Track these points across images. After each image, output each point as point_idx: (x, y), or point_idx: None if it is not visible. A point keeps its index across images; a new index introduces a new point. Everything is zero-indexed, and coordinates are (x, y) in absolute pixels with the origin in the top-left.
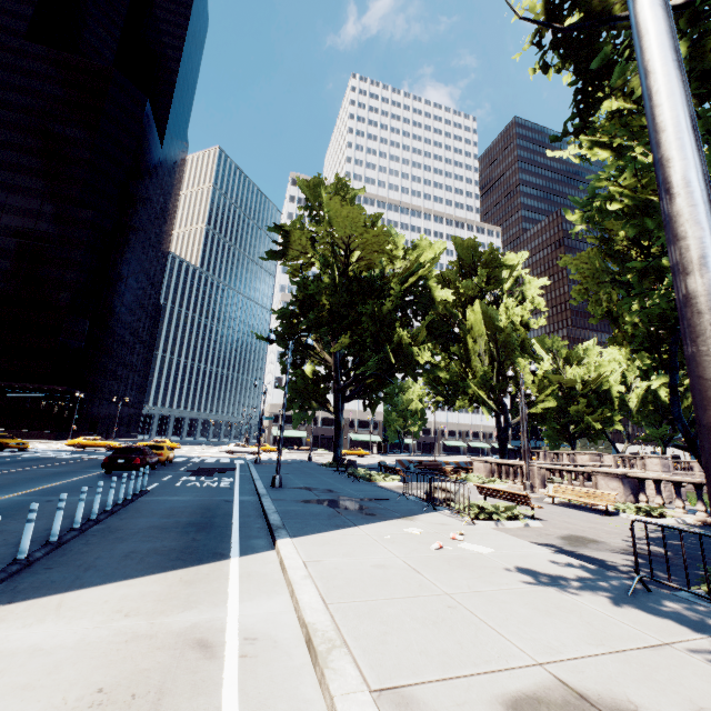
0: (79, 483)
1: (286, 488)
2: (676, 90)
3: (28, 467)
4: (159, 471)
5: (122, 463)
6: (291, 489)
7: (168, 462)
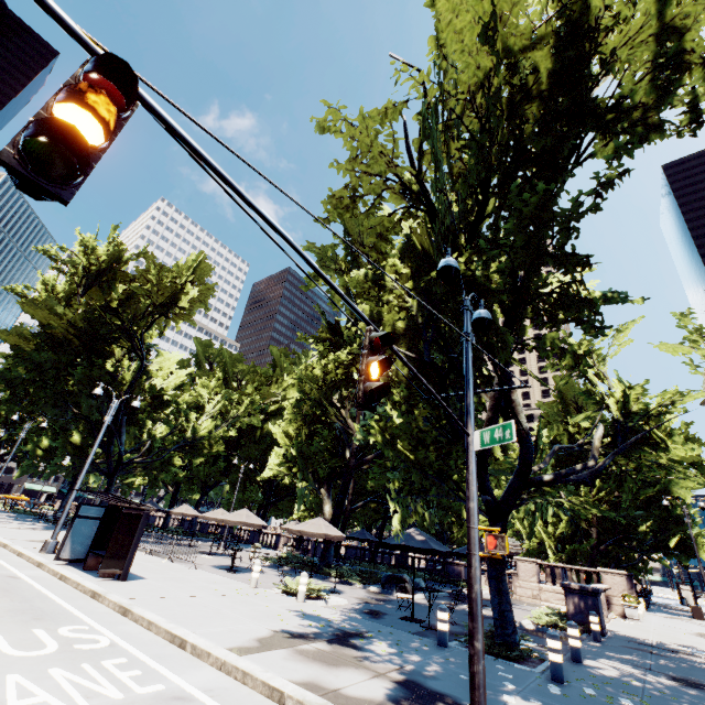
0: None
1: None
2: None
3: None
4: None
5: None
6: None
7: None
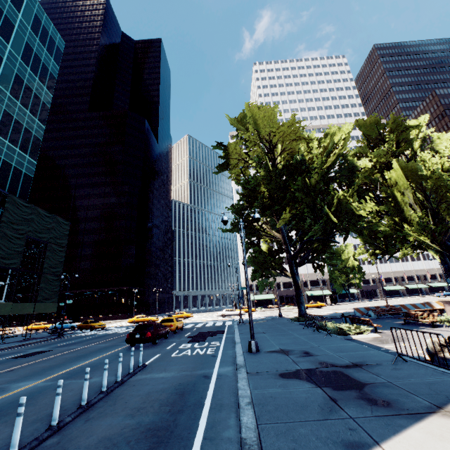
0: (103, 360)
1: (262, 352)
2: None
3: (90, 344)
4: (168, 339)
5: (138, 338)
6: (267, 354)
7: (180, 329)
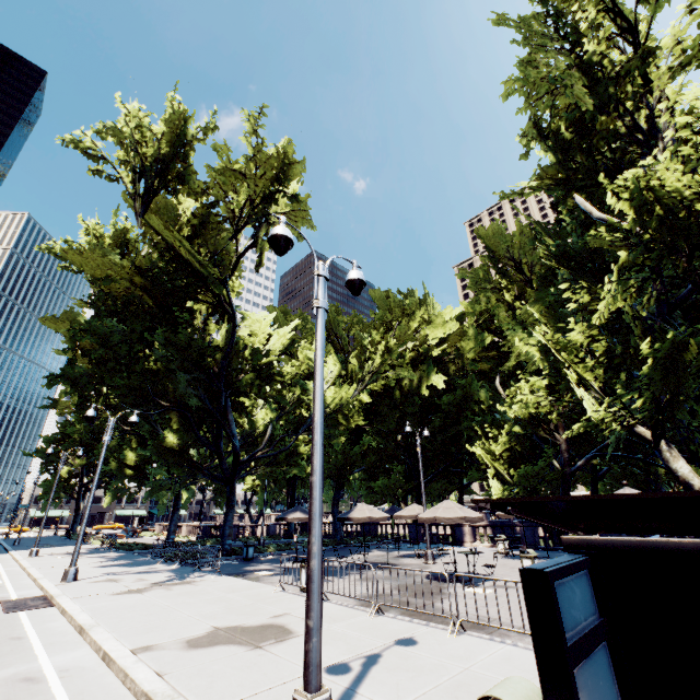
0: None
1: (22, 545)
2: (52, 495)
3: None
4: None
5: None
6: (24, 545)
7: None
